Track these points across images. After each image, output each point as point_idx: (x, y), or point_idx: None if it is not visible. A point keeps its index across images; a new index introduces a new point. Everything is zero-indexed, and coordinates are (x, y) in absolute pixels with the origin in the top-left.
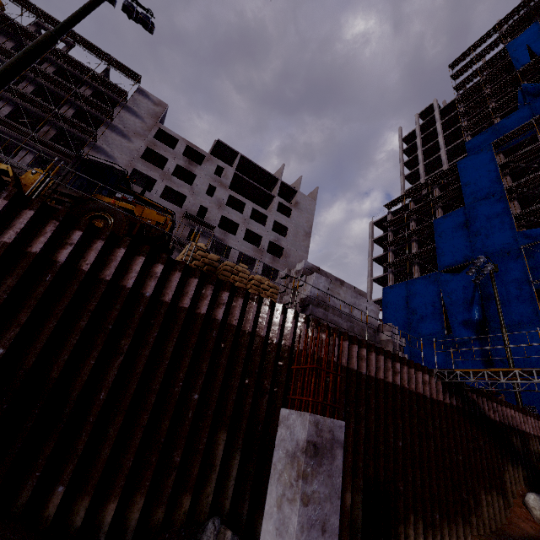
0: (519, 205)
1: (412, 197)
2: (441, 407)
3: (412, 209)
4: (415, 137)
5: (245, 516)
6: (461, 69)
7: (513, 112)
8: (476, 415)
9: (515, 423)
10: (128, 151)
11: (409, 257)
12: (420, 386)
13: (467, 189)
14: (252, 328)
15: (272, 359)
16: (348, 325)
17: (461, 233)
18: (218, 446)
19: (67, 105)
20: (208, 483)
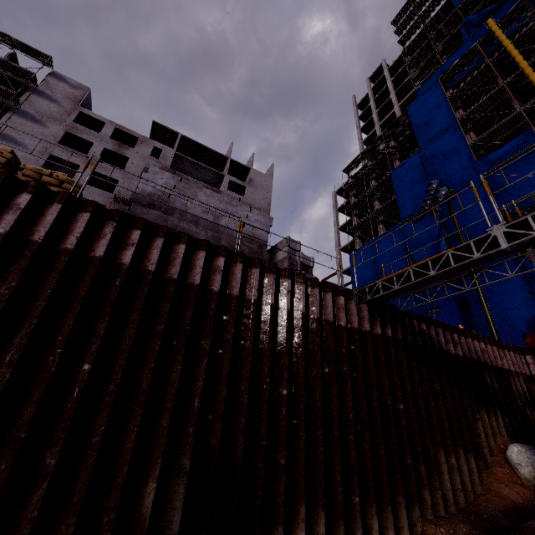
0: (475, 136)
1: (369, 156)
2: (367, 340)
3: (369, 167)
4: (369, 101)
5: None
6: (404, 23)
7: (458, 48)
8: (427, 349)
9: (487, 359)
10: (42, 137)
11: (372, 216)
12: (329, 311)
13: (420, 131)
14: None
15: None
16: (208, 235)
17: (419, 177)
18: None
19: None
20: None
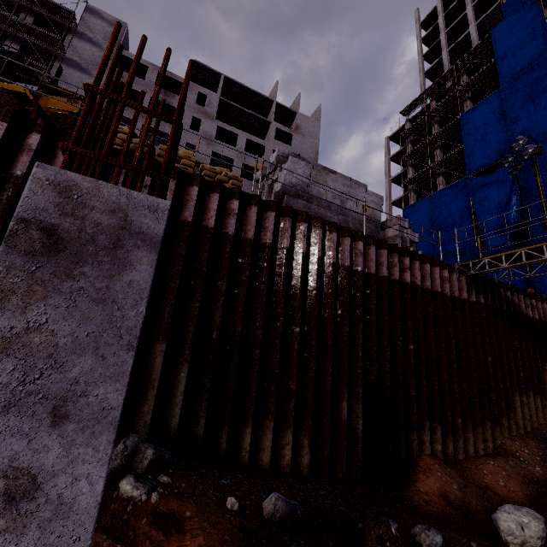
0: None
1: (433, 94)
2: (465, 306)
3: (434, 109)
4: (436, 17)
5: (201, 434)
6: None
7: None
8: (510, 314)
9: None
10: None
11: (432, 168)
12: (437, 284)
13: (503, 65)
14: (194, 218)
15: (226, 255)
16: (339, 219)
17: (495, 123)
18: (155, 359)
19: (9, 41)
20: (145, 401)
